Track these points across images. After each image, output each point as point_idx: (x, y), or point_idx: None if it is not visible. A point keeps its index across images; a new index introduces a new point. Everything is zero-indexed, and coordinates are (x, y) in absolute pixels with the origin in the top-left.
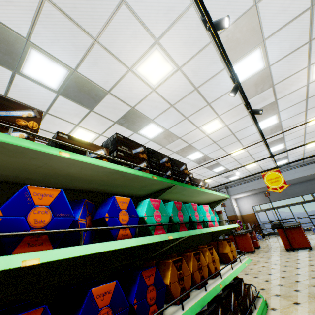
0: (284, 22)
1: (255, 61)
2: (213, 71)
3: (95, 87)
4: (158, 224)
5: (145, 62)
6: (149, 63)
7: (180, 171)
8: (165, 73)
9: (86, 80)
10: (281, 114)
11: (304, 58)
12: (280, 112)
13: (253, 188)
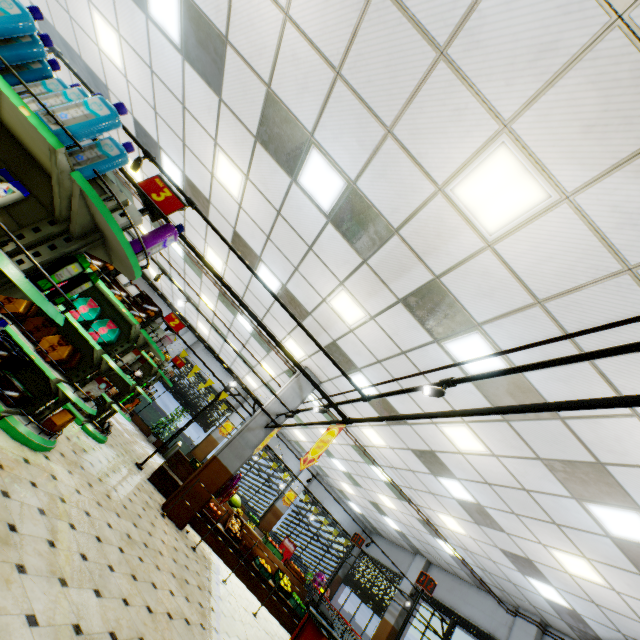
0: (318, 104)
1: (324, 171)
2: (282, 184)
3: (200, 193)
4: None
5: (219, 167)
6: (222, 168)
7: None
8: (239, 183)
9: (193, 185)
10: (494, 337)
11: (412, 170)
12: (488, 330)
13: None
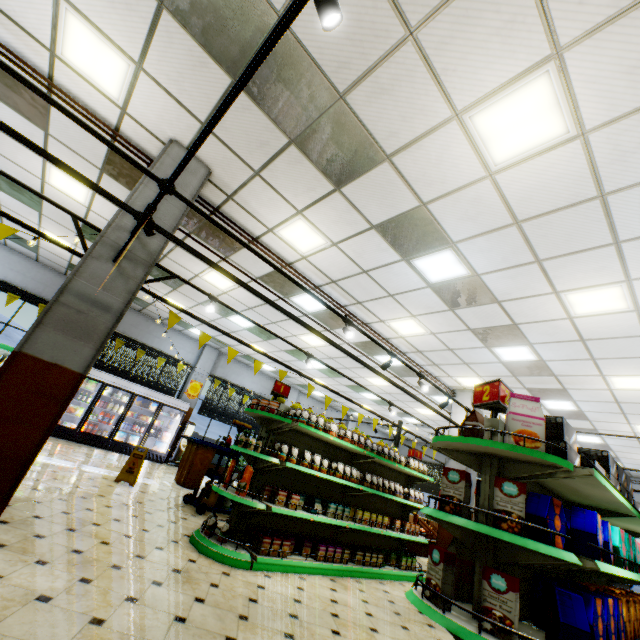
0: None
1: None
2: None
3: (485, 293)
4: (630, 560)
5: (588, 292)
6: (594, 294)
7: (629, 492)
8: (607, 308)
9: (481, 286)
10: None
11: None
12: None
13: None
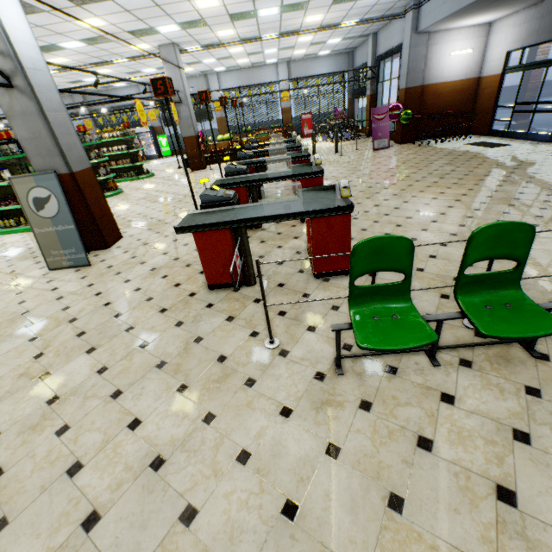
0: None
1: None
2: None
3: None
4: None
5: None
6: None
7: None
8: None
9: None
10: None
11: None
12: None
13: (448, 13)
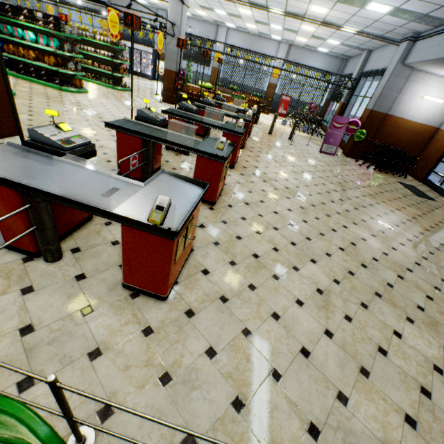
0: None
1: None
2: None
3: None
4: None
5: None
6: None
7: (6, 10)
8: None
9: None
10: None
11: None
12: None
13: (437, 56)
